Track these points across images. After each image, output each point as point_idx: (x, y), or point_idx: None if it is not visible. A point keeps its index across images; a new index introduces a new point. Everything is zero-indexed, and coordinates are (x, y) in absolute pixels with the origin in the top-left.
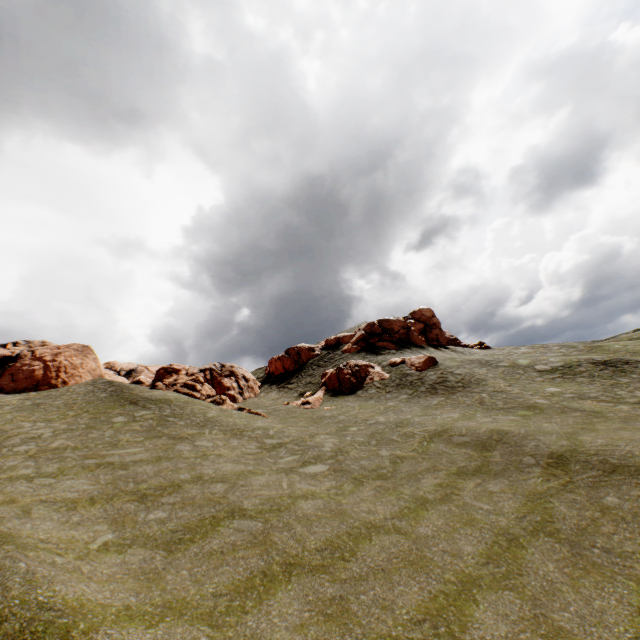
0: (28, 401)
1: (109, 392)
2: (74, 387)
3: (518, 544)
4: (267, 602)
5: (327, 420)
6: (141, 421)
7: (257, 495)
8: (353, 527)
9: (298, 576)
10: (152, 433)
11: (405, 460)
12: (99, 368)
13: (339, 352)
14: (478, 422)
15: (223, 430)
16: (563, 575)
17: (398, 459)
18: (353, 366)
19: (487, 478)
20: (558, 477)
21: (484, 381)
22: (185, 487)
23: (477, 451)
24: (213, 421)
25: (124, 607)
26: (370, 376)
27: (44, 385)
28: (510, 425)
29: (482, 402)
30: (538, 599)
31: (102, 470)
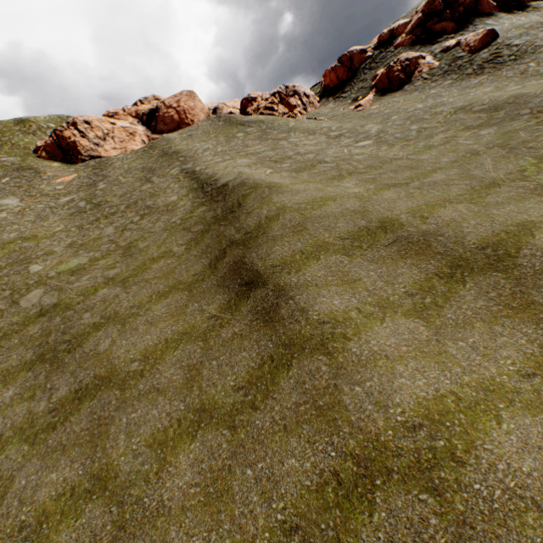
0: (183, 135)
1: (223, 122)
2: (199, 123)
3: (476, 155)
4: (342, 182)
5: (374, 116)
6: (252, 134)
7: (331, 156)
8: (383, 161)
9: (354, 176)
10: (262, 139)
11: (427, 130)
12: (204, 108)
13: (391, 49)
14: (505, 92)
15: (302, 133)
16: (492, 162)
17: (422, 130)
18: (403, 62)
19: (483, 129)
20: (538, 119)
21: (542, 48)
22: (293, 157)
23: (487, 114)
24: (294, 128)
25: (291, 183)
26: (419, 69)
27: (182, 125)
28: (533, 89)
29: (524, 72)
30: (469, 170)
31: (250, 156)
